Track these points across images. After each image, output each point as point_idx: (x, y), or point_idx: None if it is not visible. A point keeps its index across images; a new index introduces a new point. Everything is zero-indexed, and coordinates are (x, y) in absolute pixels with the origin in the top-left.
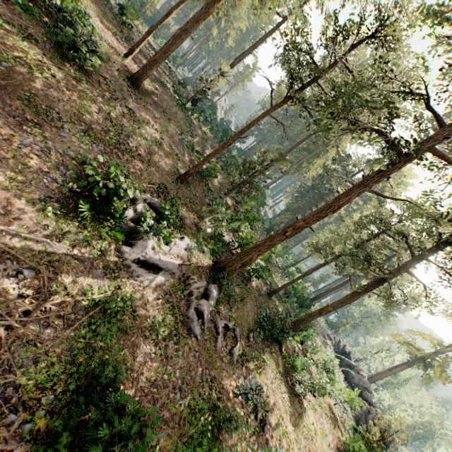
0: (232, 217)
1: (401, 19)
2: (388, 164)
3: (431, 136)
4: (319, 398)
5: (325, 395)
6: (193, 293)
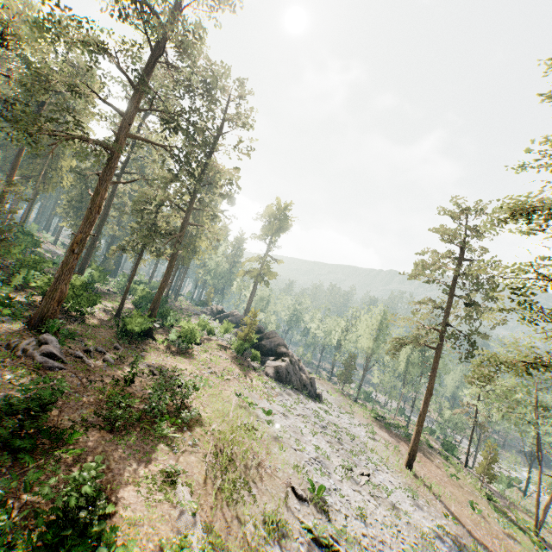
0: (7, 276)
1: (19, 25)
2: (109, 158)
3: (121, 126)
4: (207, 345)
5: (212, 342)
6: (28, 349)
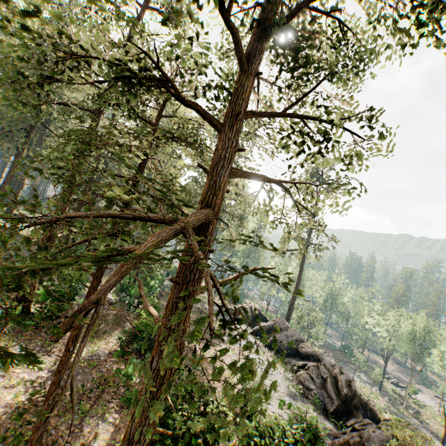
0: None
1: None
2: None
3: None
4: None
5: None
6: None
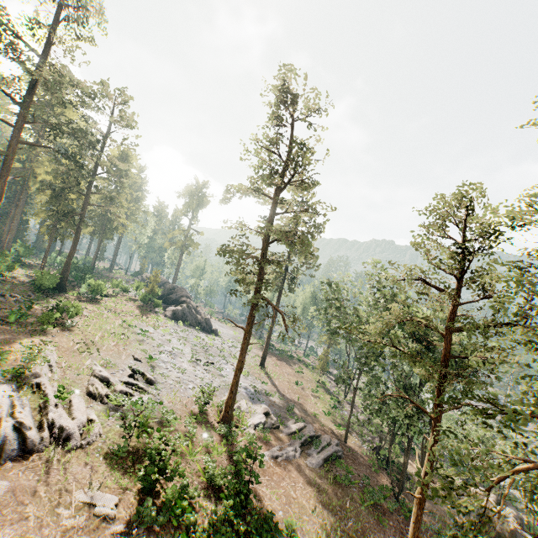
0: None
1: None
2: (5, 160)
3: (13, 136)
4: (118, 298)
5: (125, 297)
6: None
